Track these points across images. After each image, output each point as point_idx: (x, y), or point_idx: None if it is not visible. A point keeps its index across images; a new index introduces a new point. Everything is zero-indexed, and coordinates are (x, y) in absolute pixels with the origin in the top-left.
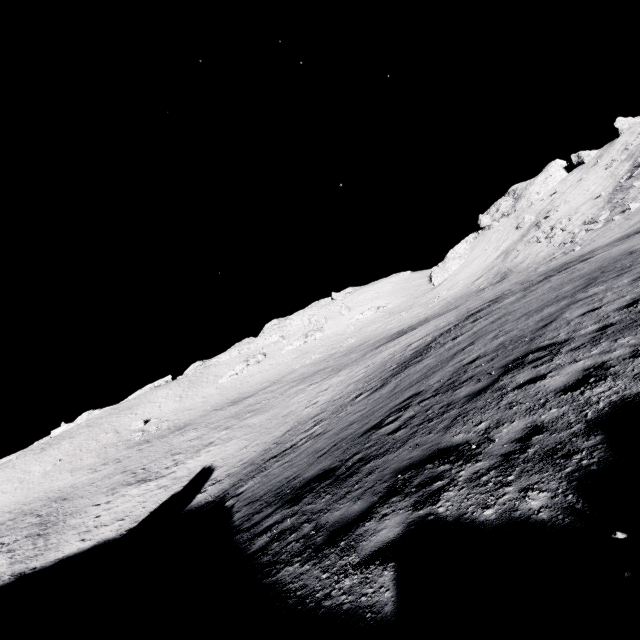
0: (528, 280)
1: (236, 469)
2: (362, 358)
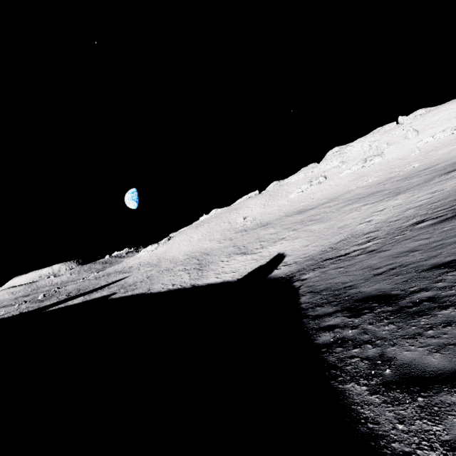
0: None
1: (300, 260)
2: (426, 183)
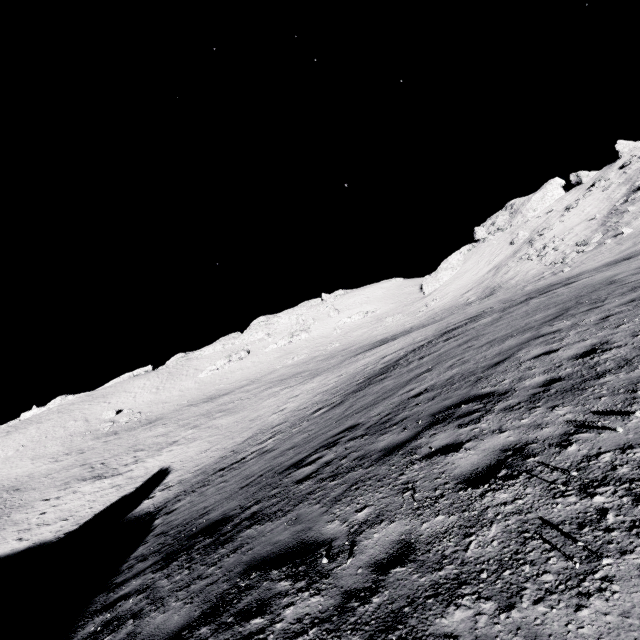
0: (511, 299)
1: (189, 475)
2: (339, 365)
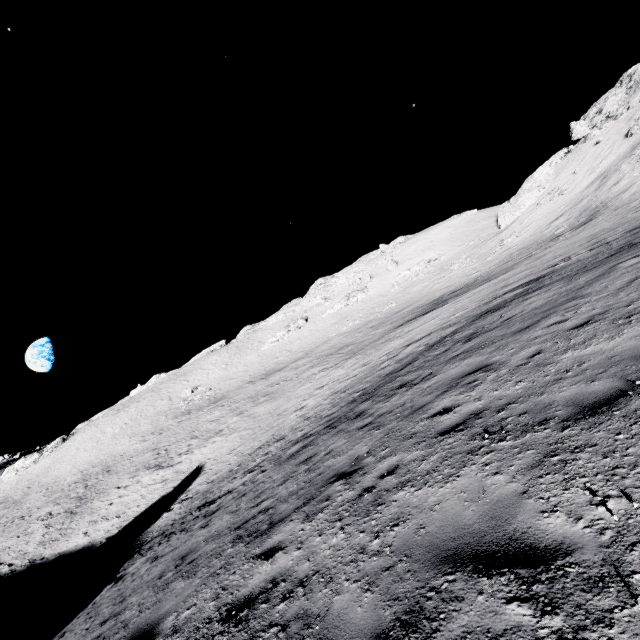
0: (605, 239)
1: (203, 488)
2: (376, 343)
